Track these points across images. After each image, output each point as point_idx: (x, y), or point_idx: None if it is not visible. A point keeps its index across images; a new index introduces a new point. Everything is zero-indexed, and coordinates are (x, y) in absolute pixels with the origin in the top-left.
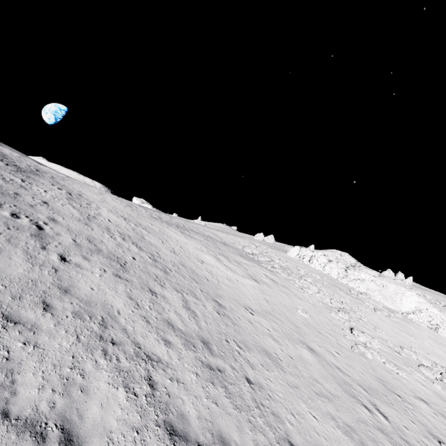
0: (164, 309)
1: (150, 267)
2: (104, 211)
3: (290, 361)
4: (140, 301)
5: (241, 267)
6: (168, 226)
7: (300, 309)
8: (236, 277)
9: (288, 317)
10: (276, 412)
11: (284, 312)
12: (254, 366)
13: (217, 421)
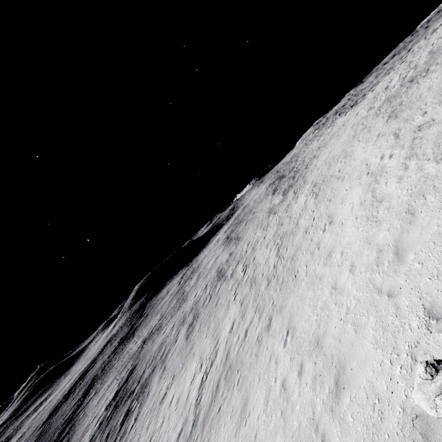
0: (237, 332)
1: (263, 282)
2: (301, 197)
3: (250, 437)
4: (234, 325)
5: (426, 159)
6: (379, 119)
7: (417, 364)
8: (351, 240)
9: (345, 373)
10: (209, 441)
11: (355, 355)
12: (230, 405)
13: (202, 410)
